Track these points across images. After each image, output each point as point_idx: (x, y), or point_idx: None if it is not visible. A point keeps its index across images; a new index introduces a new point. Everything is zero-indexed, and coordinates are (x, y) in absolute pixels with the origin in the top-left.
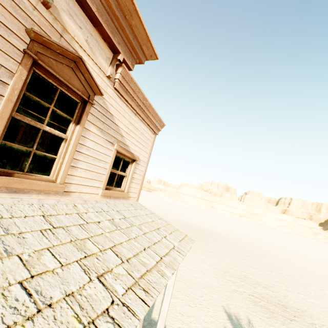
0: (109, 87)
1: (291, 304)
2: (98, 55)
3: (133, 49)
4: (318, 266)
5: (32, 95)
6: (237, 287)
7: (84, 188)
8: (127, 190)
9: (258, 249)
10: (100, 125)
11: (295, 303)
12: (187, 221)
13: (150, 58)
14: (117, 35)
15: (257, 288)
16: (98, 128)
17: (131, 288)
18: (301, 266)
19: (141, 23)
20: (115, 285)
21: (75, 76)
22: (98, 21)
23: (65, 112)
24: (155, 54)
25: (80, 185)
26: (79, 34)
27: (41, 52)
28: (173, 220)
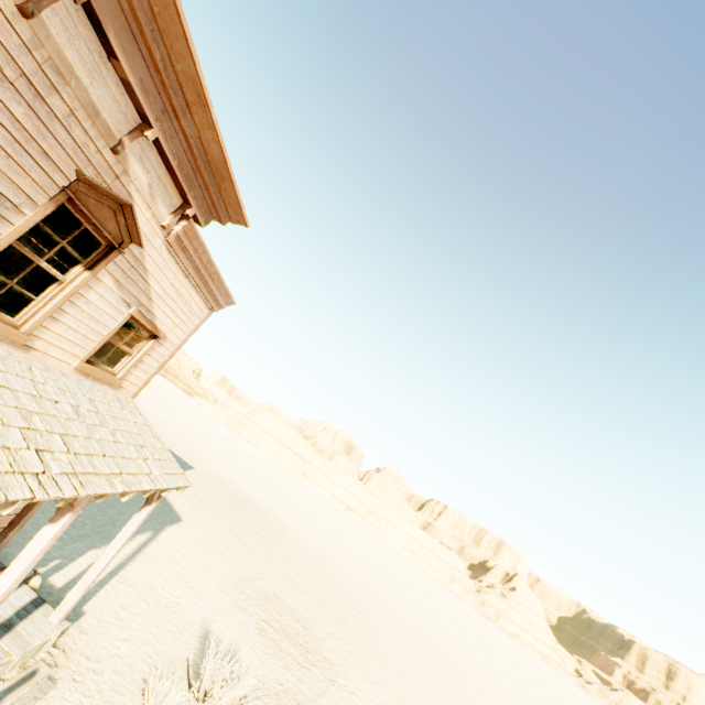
0: (158, 237)
1: (321, 651)
2: (159, 201)
3: (214, 207)
4: (415, 623)
5: (46, 227)
6: (251, 605)
7: (54, 350)
8: (123, 376)
9: (335, 569)
10: (122, 278)
11: (329, 652)
12: (234, 480)
13: (237, 222)
14: (197, 189)
15: (284, 617)
16: (117, 281)
17: (68, 475)
18: (387, 614)
19: (234, 190)
20: (52, 464)
21: (114, 218)
22: (175, 173)
23: (78, 248)
24: (246, 221)
25: (50, 344)
26: (143, 177)
27: (84, 191)
28: (206, 467)
